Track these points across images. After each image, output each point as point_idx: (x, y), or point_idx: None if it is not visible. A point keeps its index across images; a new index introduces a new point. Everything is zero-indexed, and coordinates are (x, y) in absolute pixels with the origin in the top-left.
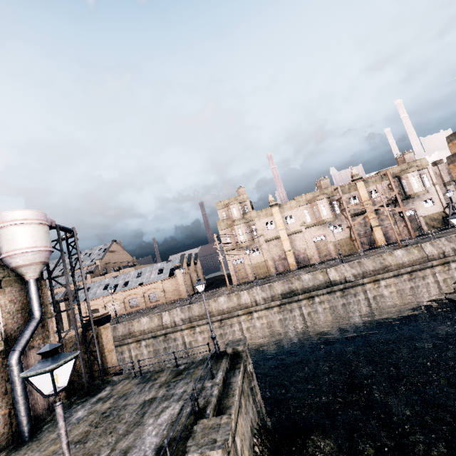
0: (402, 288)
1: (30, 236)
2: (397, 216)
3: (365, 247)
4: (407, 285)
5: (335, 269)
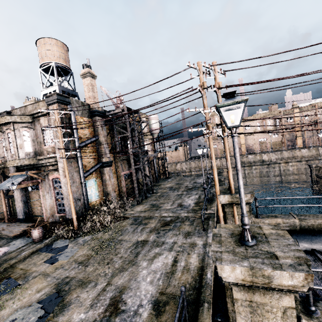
0: (300, 168)
1: (156, 124)
2: (314, 132)
3: (289, 147)
4: (303, 166)
5: (266, 155)
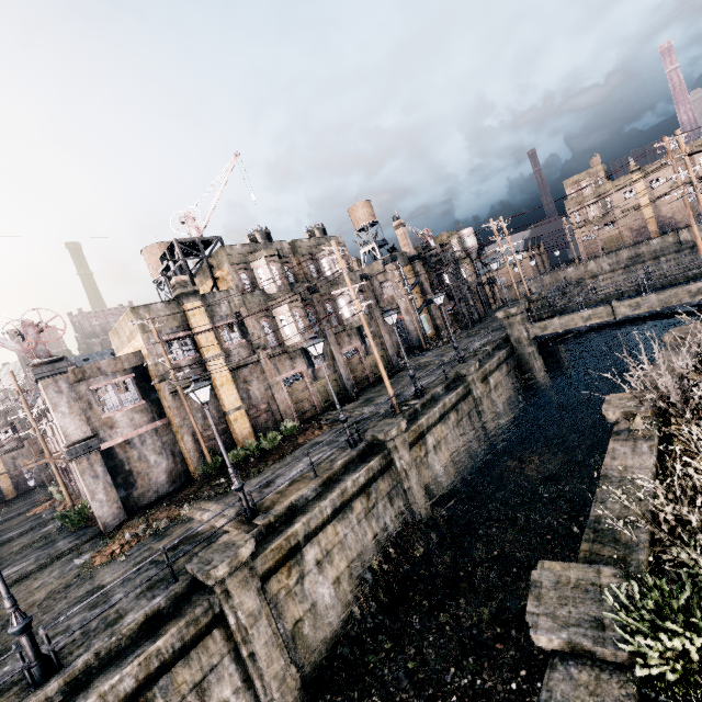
0: None
1: (472, 240)
2: None
3: None
4: None
5: (687, 231)
